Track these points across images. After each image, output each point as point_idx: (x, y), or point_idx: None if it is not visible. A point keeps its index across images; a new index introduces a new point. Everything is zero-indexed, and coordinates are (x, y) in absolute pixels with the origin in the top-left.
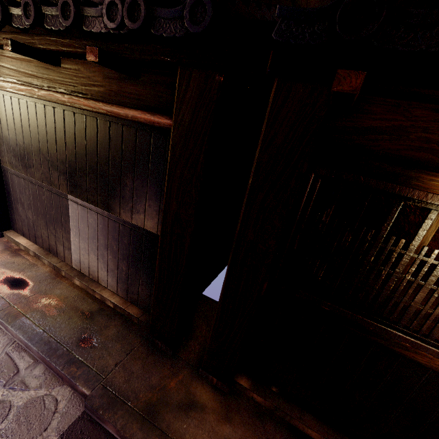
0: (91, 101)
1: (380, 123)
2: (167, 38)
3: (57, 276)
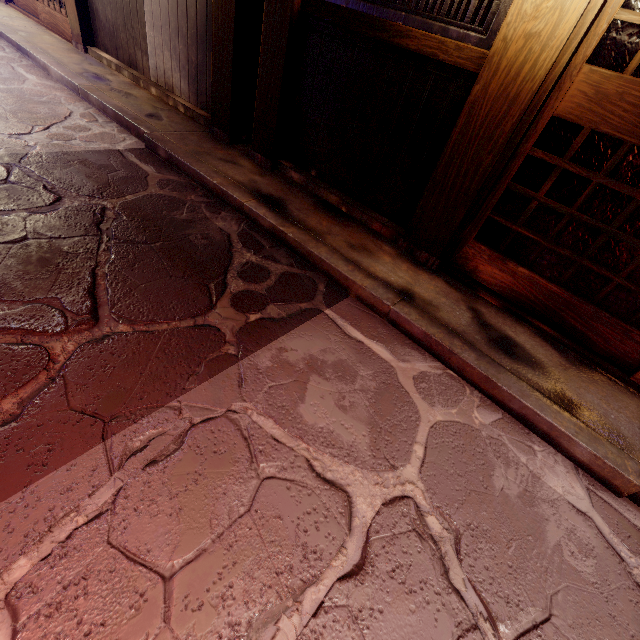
0: None
1: None
2: None
3: (136, 86)
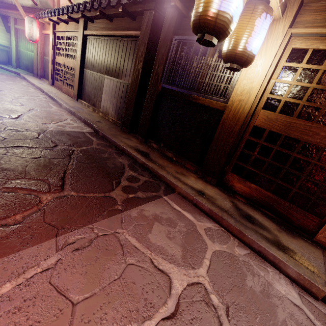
0: (119, 31)
1: None
2: (143, 3)
3: (94, 112)
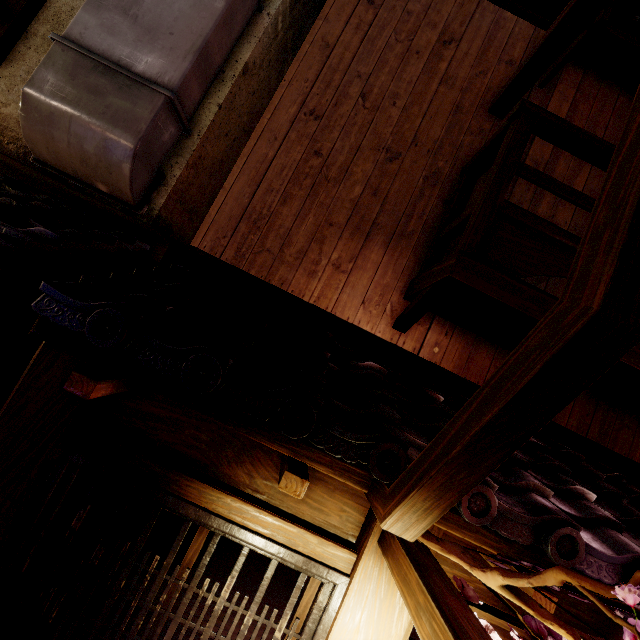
0: None
1: (161, 411)
2: None
3: None
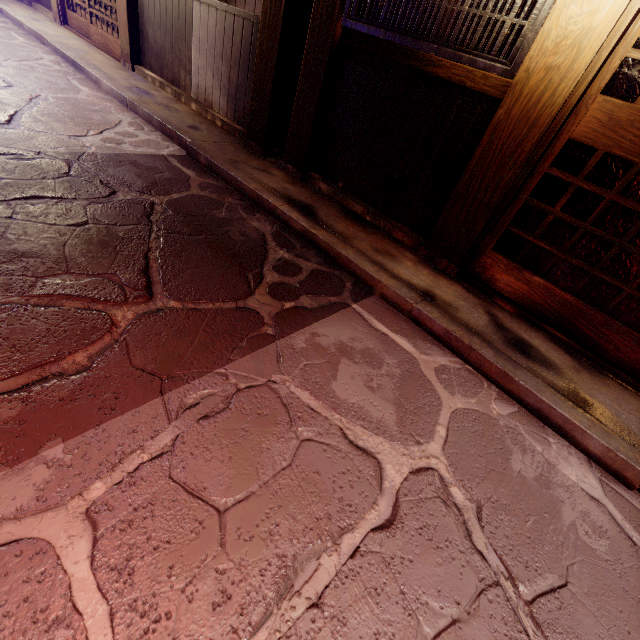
0: None
1: None
2: None
3: (178, 101)
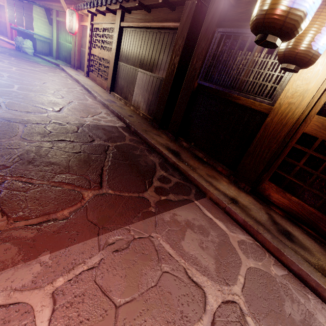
0: (157, 23)
1: (243, 10)
2: None
3: (125, 105)
